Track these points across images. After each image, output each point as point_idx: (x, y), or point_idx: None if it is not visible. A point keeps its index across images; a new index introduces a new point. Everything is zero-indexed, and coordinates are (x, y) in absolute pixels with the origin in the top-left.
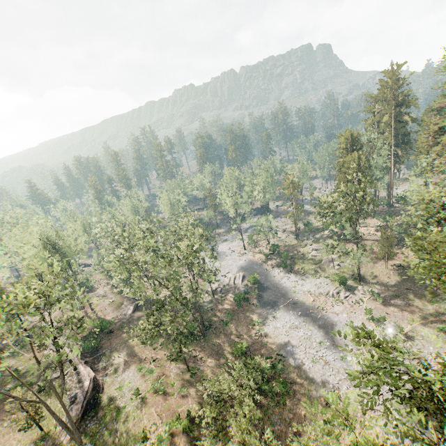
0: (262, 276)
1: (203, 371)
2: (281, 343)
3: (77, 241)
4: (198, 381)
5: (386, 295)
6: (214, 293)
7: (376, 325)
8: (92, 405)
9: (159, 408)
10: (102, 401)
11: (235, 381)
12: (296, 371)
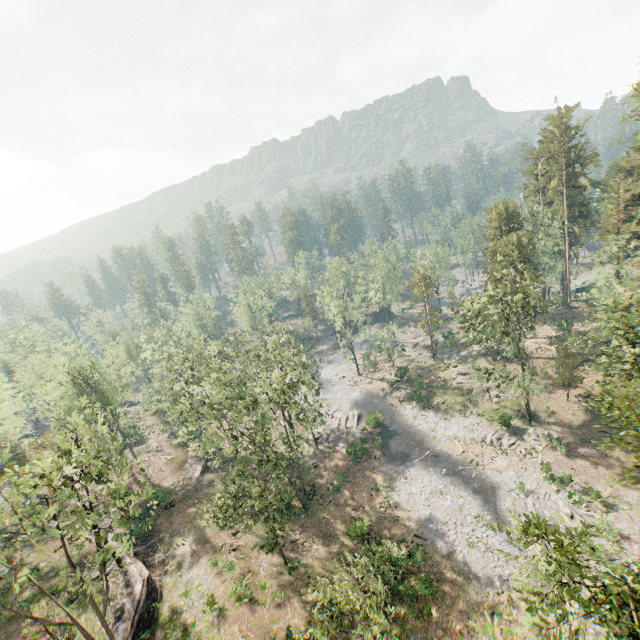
0: (386, 415)
1: (307, 563)
2: (419, 518)
3: (120, 373)
4: (301, 580)
5: (570, 442)
6: (318, 443)
7: (559, 487)
8: (146, 620)
9: (244, 625)
10: (161, 614)
11: (356, 584)
12: (444, 561)
